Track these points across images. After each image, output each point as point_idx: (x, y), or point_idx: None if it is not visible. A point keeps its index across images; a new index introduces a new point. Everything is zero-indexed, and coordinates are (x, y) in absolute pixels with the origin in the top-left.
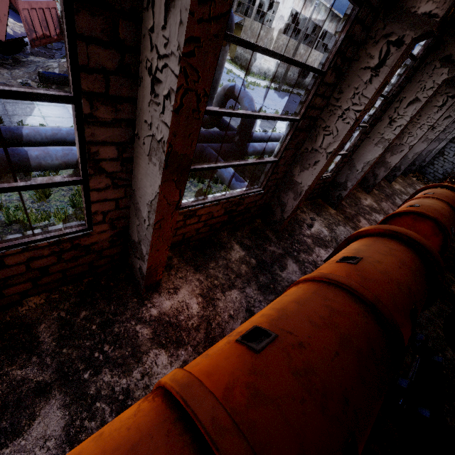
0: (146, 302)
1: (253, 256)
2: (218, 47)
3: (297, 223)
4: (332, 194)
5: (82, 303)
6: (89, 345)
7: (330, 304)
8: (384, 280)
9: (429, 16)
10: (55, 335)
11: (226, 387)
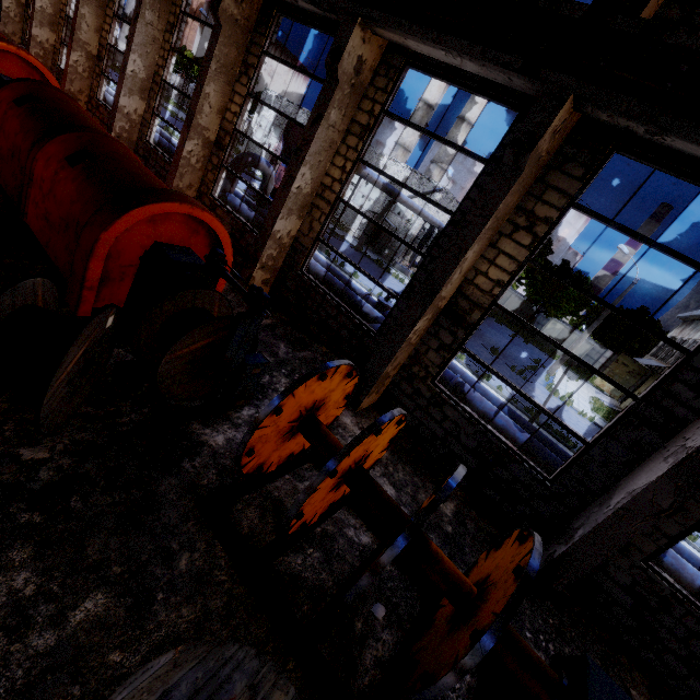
0: None
1: None
2: None
3: None
4: None
5: None
6: None
7: None
8: None
9: None
10: None
11: None
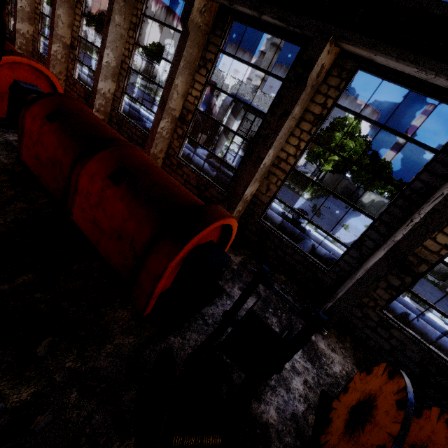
0: None
1: None
2: (57, 0)
3: None
4: None
5: None
6: None
7: None
8: None
9: None
10: None
11: None
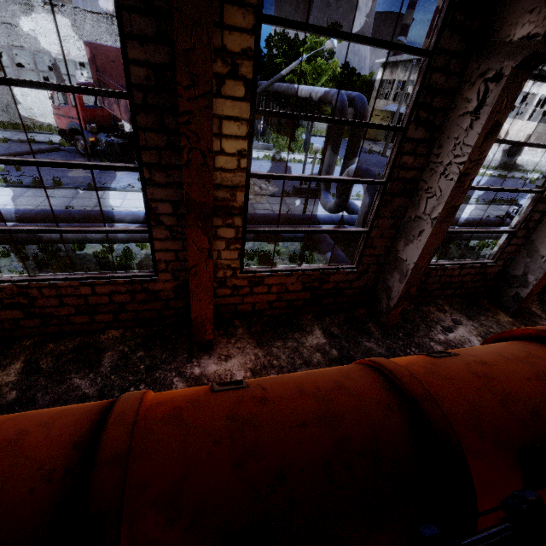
0: (194, 360)
1: (336, 347)
2: (211, 115)
3: (425, 322)
4: (504, 293)
5: (143, 345)
6: (131, 380)
7: (344, 381)
8: (473, 384)
9: (527, 39)
10: (113, 363)
11: (159, 402)
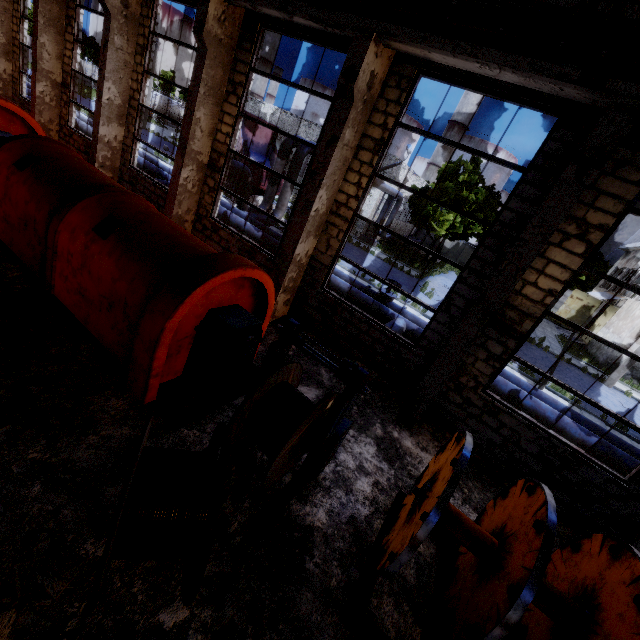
0: None
1: None
2: (38, 24)
3: None
4: None
5: None
6: None
7: None
8: None
9: None
10: None
11: None
